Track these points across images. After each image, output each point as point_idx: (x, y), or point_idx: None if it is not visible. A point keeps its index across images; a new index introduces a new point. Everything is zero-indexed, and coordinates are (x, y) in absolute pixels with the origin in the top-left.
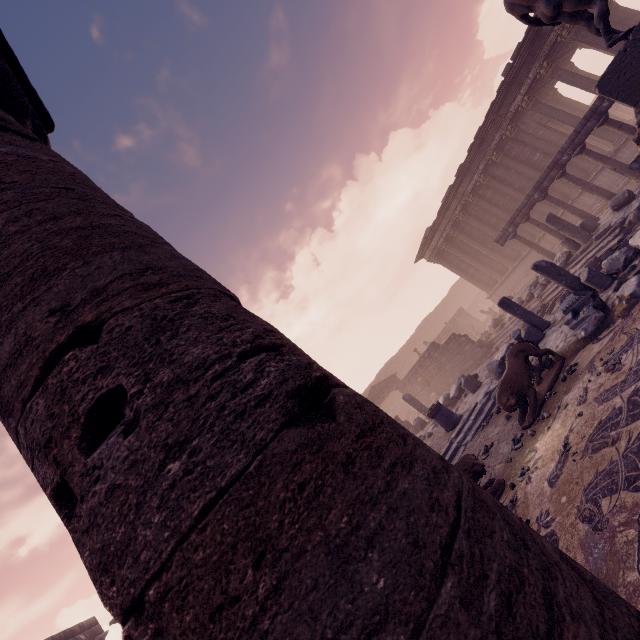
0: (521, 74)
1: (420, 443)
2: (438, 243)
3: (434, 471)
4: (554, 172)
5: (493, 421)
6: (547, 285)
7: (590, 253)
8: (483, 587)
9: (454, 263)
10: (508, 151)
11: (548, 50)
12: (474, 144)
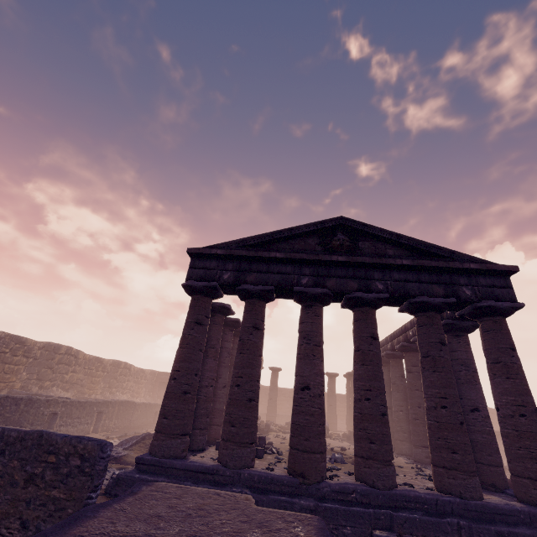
0: None
1: None
2: None
3: None
4: None
5: None
6: None
7: None
8: None
9: None
10: None
11: None
12: None
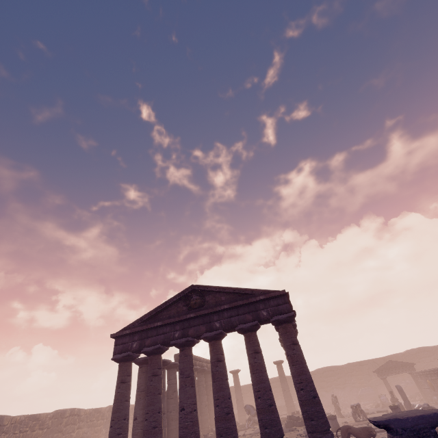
0: None
1: (321, 406)
2: None
3: (320, 408)
4: None
5: None
6: None
7: None
8: (318, 414)
9: None
10: None
11: None
12: None
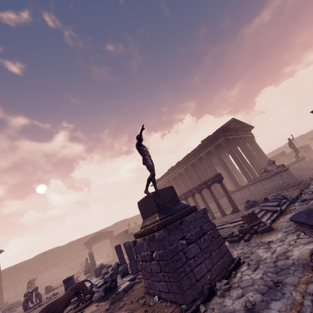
0: (207, 145)
1: None
2: (161, 184)
3: None
4: (190, 193)
5: (67, 308)
6: None
7: None
8: None
9: None
10: (195, 168)
11: (217, 144)
12: (184, 158)
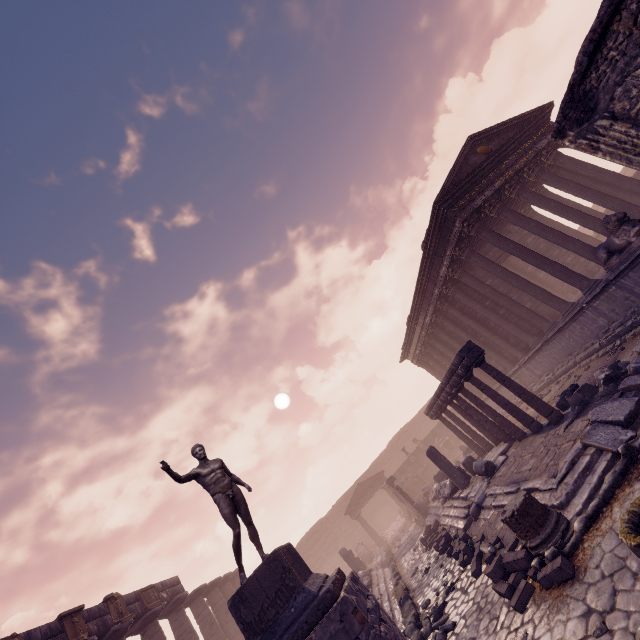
0: (440, 250)
1: None
2: (416, 352)
3: None
4: (445, 394)
5: None
6: (447, 500)
7: (458, 509)
8: None
9: (436, 370)
10: (452, 302)
11: (456, 239)
12: (416, 293)
